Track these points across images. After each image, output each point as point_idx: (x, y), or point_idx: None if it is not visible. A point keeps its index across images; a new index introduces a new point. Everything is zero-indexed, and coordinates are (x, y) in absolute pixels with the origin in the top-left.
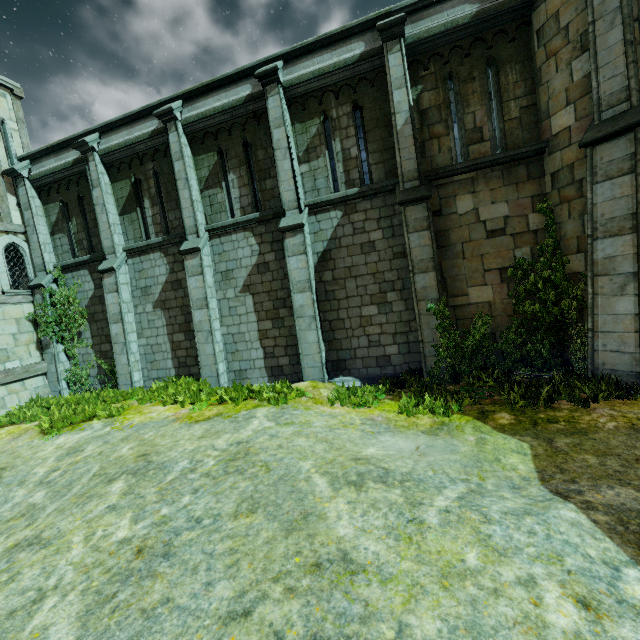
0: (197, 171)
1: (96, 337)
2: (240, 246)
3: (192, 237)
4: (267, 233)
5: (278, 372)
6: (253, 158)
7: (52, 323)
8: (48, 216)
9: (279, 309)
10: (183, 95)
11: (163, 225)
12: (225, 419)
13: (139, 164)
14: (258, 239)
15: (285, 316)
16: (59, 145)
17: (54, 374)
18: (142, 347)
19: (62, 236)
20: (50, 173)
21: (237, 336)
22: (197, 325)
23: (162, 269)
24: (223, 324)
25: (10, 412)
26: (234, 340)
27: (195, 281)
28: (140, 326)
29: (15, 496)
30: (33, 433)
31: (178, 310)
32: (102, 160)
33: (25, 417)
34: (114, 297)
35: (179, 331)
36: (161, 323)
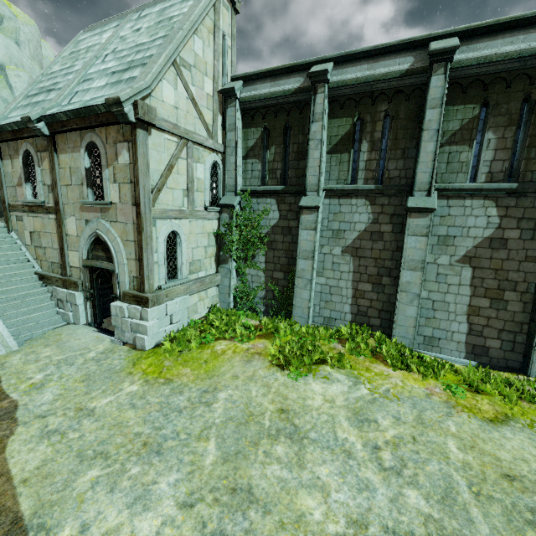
0: (443, 122)
1: (270, 263)
2: (473, 214)
3: (420, 194)
4: (517, 207)
5: (481, 352)
6: (531, 119)
7: (234, 242)
8: (245, 140)
9: (505, 291)
10: (463, 32)
11: (377, 172)
12: (535, 432)
13: (371, 104)
14: (501, 211)
15: (511, 300)
16: (281, 70)
17: (226, 287)
18: (319, 285)
19: (255, 162)
20: (264, 98)
21: (438, 304)
22: (403, 285)
23: (363, 217)
24: (424, 288)
25: (214, 323)
26: (433, 307)
27: (415, 241)
28: (322, 265)
29: (370, 481)
30: (263, 361)
31: (371, 261)
32: (327, 93)
33: (235, 335)
34: (309, 235)
35: (367, 281)
36: (347, 268)
